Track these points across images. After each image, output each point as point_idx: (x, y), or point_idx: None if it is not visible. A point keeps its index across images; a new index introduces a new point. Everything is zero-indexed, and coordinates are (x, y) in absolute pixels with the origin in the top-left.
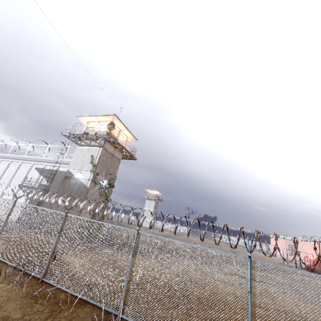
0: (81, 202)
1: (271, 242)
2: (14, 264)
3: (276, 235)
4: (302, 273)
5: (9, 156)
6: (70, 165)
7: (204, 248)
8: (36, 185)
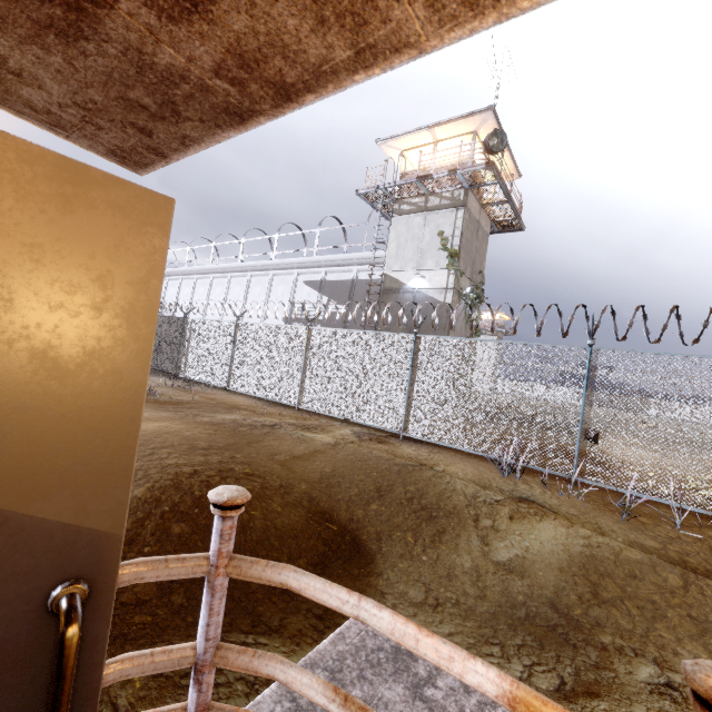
0: None
1: None
2: (478, 451)
3: None
4: None
5: (244, 267)
6: (388, 264)
7: None
8: (320, 315)
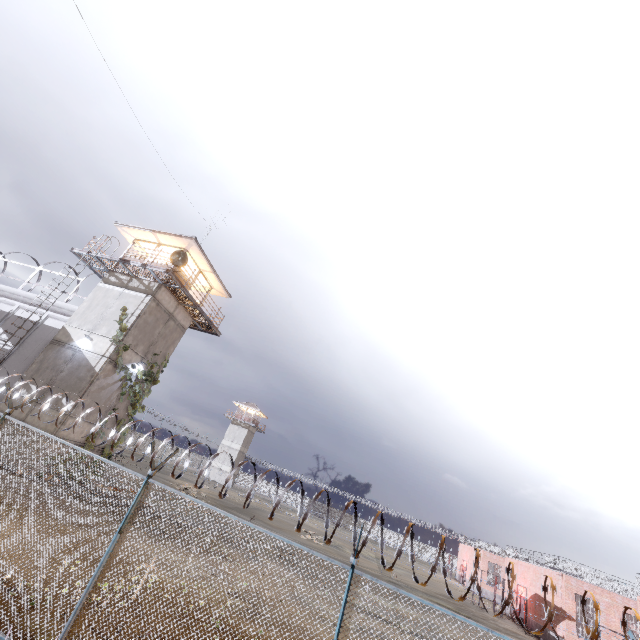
0: (70, 400)
1: (459, 552)
2: None
3: (408, 528)
4: (502, 624)
5: None
6: (72, 318)
7: (272, 534)
8: None
